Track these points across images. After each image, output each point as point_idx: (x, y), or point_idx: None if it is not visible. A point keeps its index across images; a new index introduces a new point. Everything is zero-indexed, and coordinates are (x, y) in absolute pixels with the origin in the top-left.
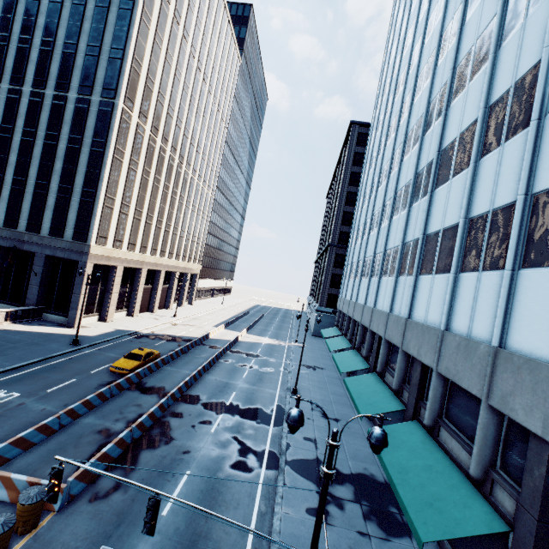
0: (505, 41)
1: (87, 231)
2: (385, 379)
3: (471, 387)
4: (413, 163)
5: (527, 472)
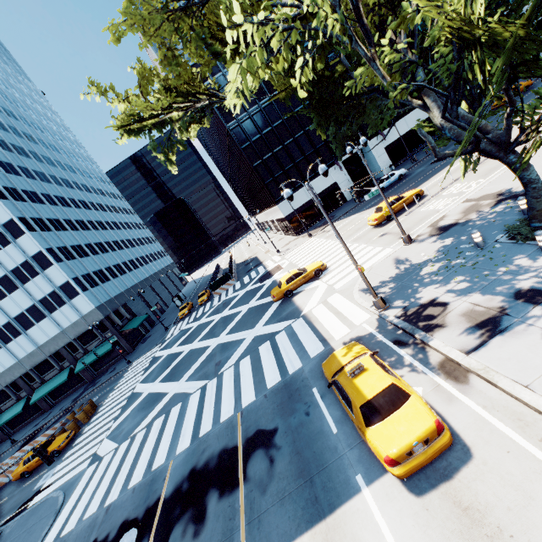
0: None
1: None
2: (48, 380)
3: (85, 329)
4: None
5: (107, 325)
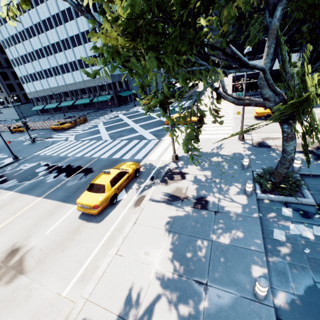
0: (77, 18)
1: None
2: (83, 98)
3: (103, 83)
4: (56, 35)
5: (112, 87)
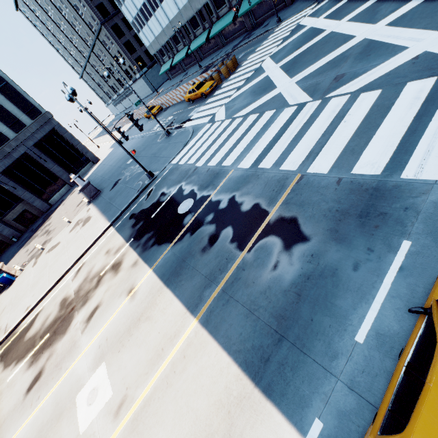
0: None
1: (33, 105)
2: (221, 17)
3: None
4: None
5: None
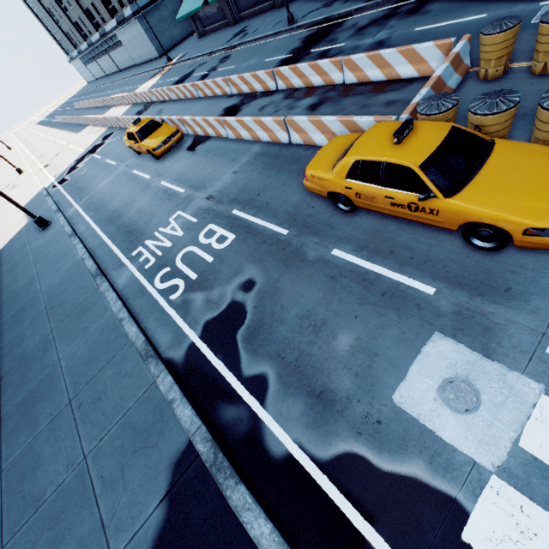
0: None
1: None
2: None
3: None
4: None
5: None
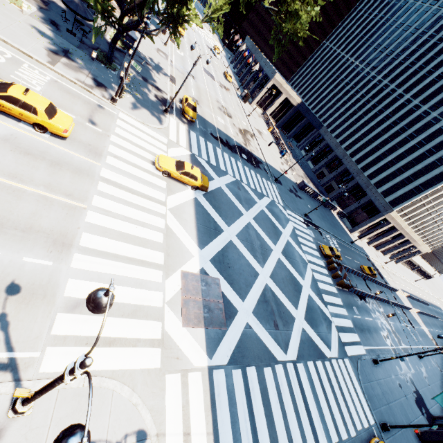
0: None
1: (399, 204)
2: None
3: None
4: None
5: None
